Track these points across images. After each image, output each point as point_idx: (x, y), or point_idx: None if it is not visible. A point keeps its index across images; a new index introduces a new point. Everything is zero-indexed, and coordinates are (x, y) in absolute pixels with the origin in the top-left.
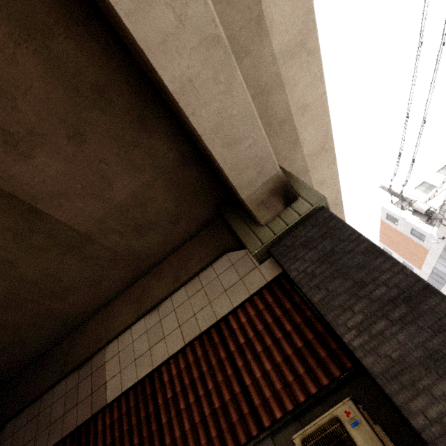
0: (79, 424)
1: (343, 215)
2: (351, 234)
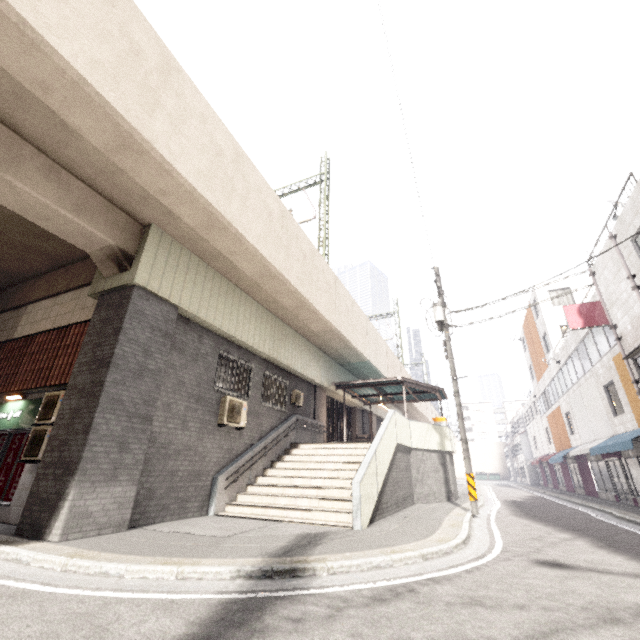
0: (0, 341)
1: (289, 288)
2: (122, 315)
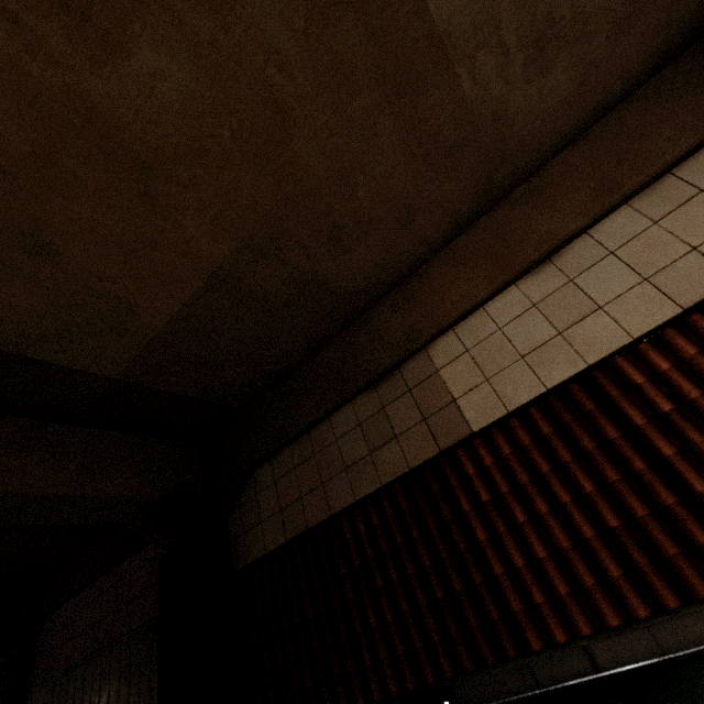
0: (414, 465)
1: None
2: None
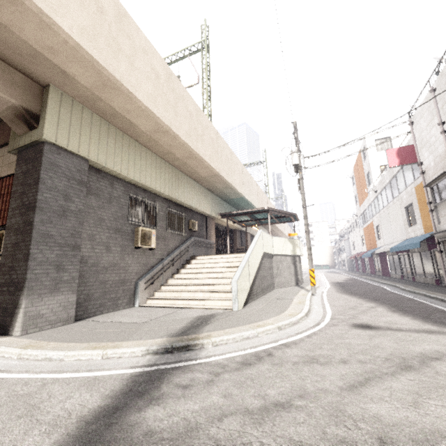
0: None
1: (179, 141)
2: (38, 167)
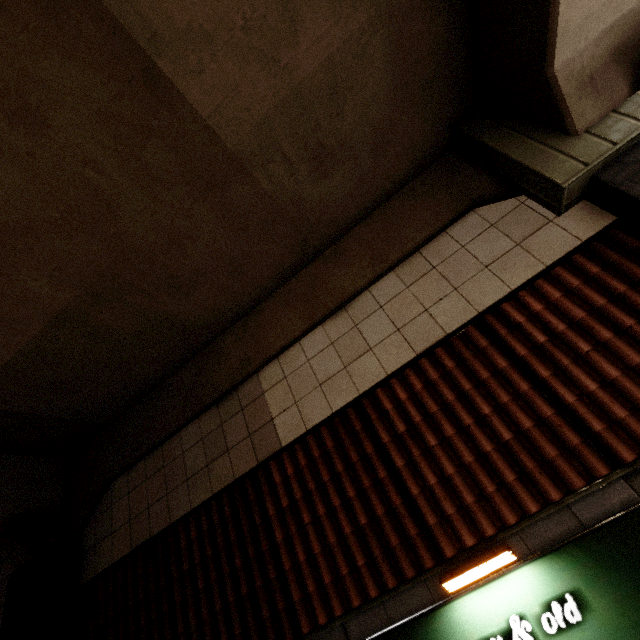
0: (238, 476)
1: None
2: None
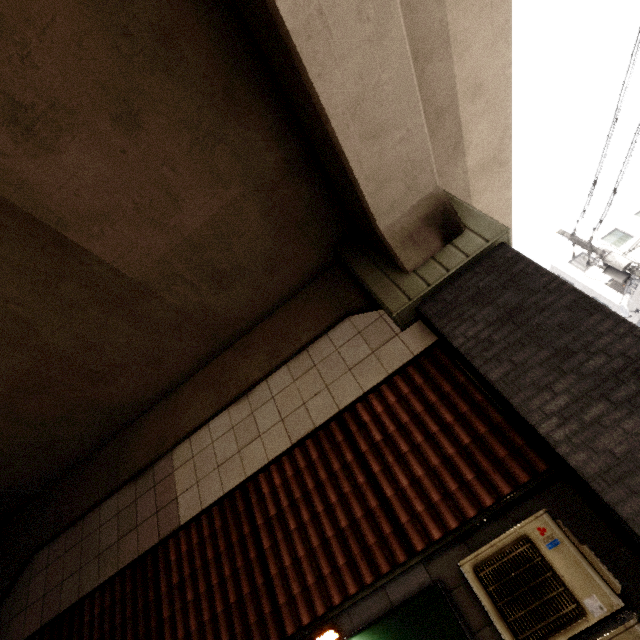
0: (141, 552)
1: None
2: (549, 282)
